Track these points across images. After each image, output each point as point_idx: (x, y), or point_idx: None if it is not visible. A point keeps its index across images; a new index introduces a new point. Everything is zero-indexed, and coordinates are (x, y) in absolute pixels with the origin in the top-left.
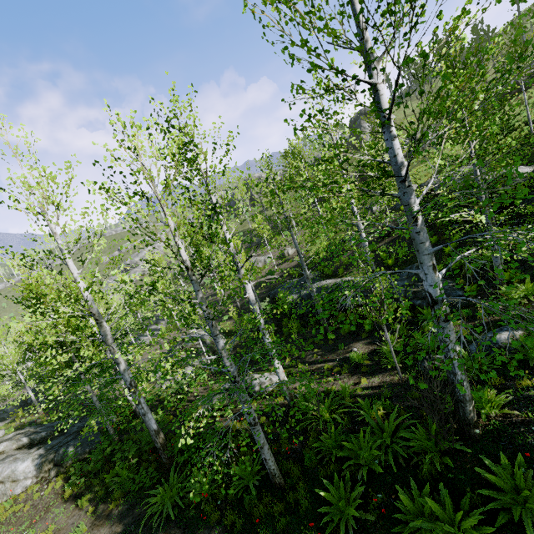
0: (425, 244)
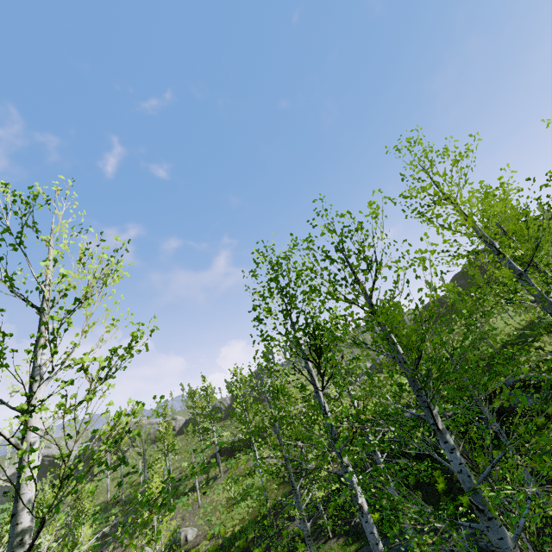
0: None
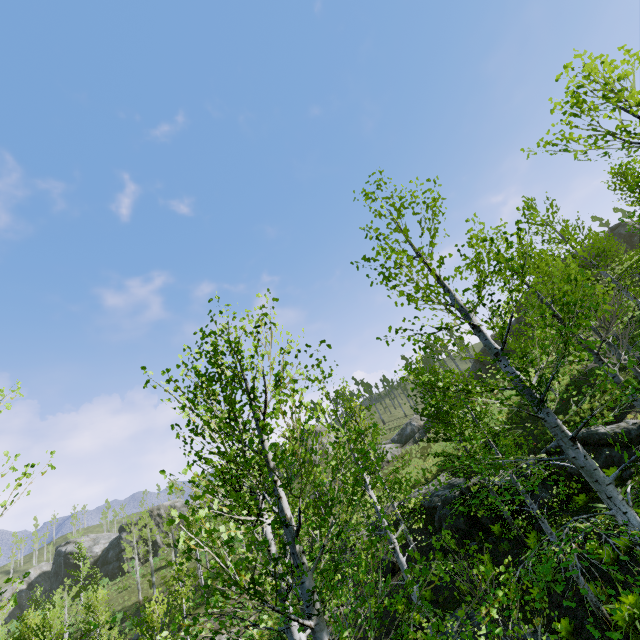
0: (599, 470)
